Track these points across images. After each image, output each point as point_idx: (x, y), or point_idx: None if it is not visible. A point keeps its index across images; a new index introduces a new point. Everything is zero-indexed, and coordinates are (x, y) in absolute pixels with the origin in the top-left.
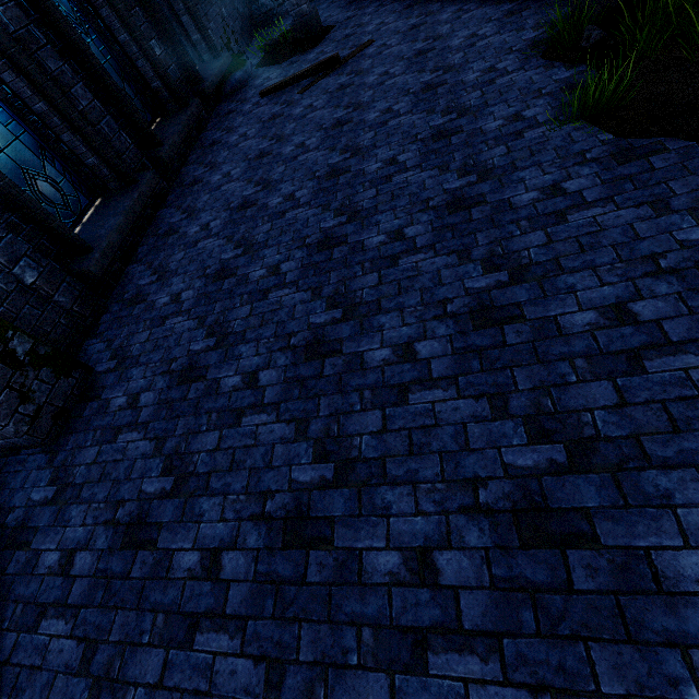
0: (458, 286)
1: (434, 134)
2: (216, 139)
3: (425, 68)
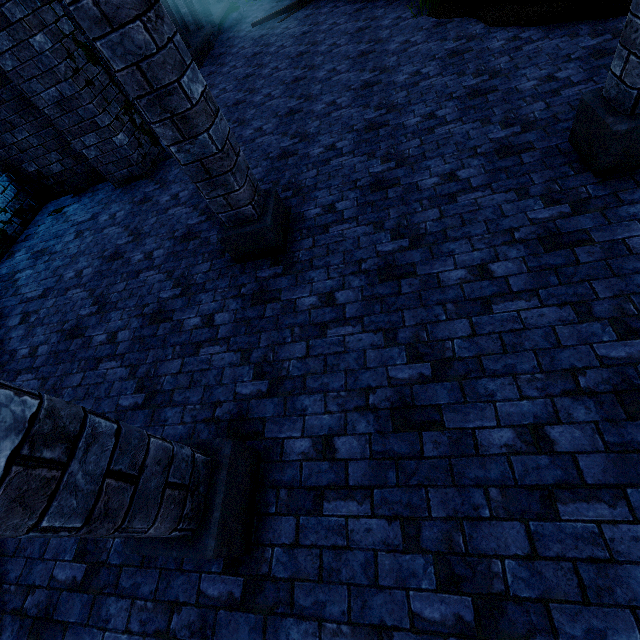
0: (357, 80)
1: (357, 30)
2: (222, 52)
3: (357, 1)
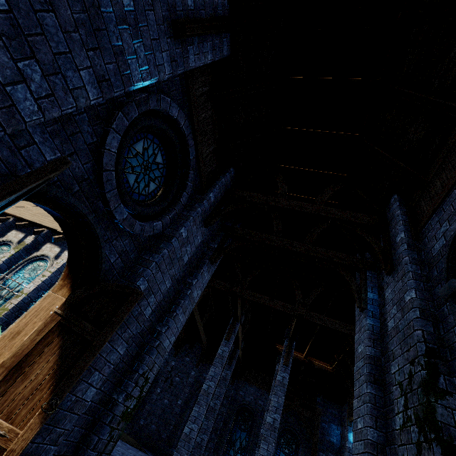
0: None
1: None
2: None
3: None
